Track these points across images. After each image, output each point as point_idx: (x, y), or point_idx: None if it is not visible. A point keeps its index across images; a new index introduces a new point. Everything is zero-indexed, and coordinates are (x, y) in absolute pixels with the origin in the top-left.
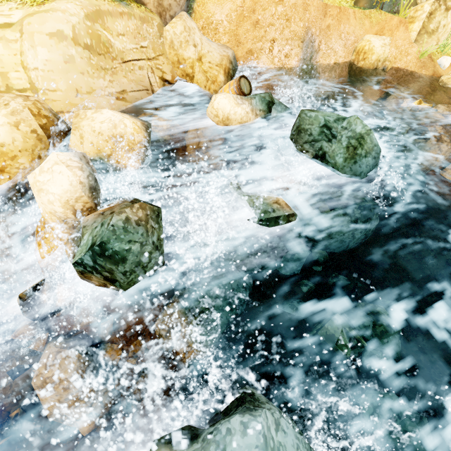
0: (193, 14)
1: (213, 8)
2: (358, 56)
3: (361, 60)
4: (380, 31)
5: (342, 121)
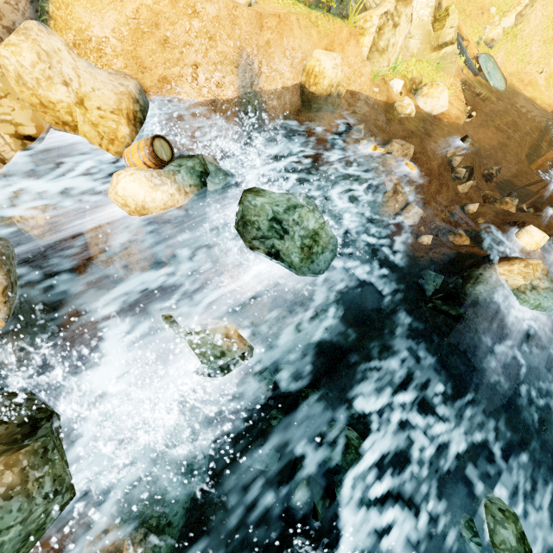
0: (51, 21)
1: (86, 16)
2: (309, 79)
3: (312, 84)
4: (330, 45)
5: (293, 210)
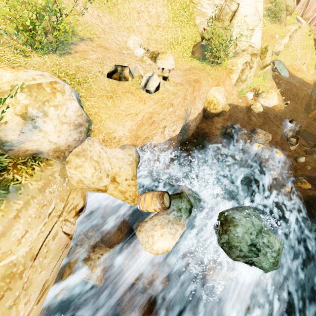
0: (91, 133)
1: (113, 126)
2: (210, 106)
3: (213, 109)
4: (217, 83)
5: (259, 234)
